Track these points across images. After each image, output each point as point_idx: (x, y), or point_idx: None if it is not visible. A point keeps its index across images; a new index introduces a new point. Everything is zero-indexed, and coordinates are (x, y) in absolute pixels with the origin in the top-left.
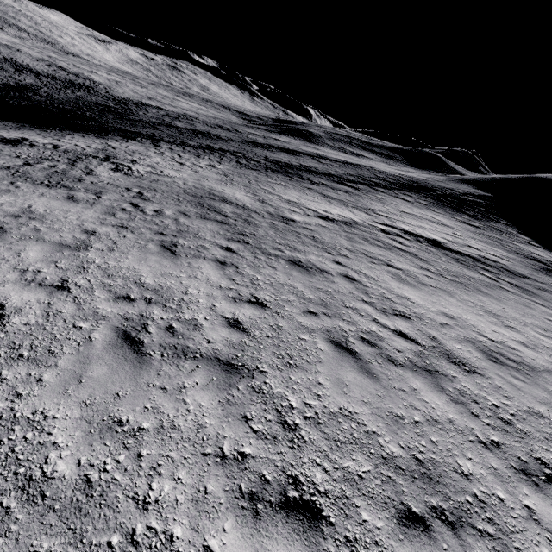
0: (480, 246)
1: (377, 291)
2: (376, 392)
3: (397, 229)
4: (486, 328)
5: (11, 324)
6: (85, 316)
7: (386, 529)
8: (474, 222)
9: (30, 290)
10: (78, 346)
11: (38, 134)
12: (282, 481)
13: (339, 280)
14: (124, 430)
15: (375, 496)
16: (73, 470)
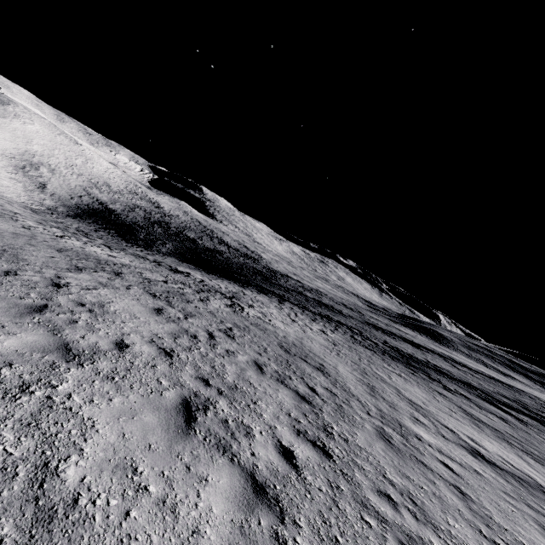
0: None
1: None
2: None
3: None
4: None
5: None
6: None
7: None
8: None
9: None
10: None
11: (201, 274)
12: None
13: None
14: None
15: None
16: None
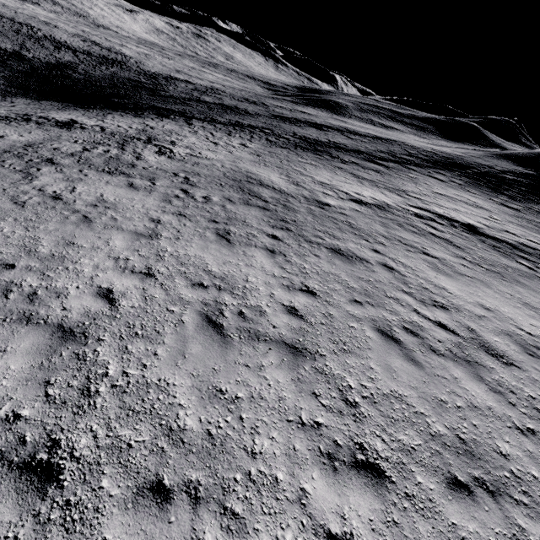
0: (519, 231)
1: (415, 281)
2: (421, 378)
3: (430, 213)
4: (523, 321)
5: (122, 307)
6: (174, 301)
7: (437, 490)
8: (513, 204)
9: (126, 276)
10: (175, 327)
11: (83, 115)
12: (351, 446)
13: (378, 269)
14: (226, 398)
15: (426, 465)
16: (198, 425)
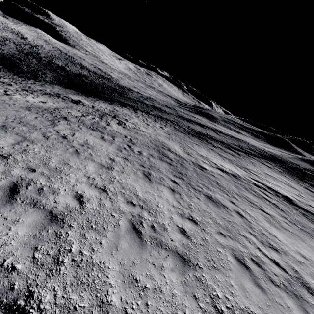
0: None
1: (257, 227)
2: (265, 301)
3: (263, 185)
4: None
5: (86, 207)
6: (115, 210)
7: None
8: (312, 189)
9: (92, 189)
10: (114, 227)
11: (85, 99)
12: None
13: (234, 215)
14: (138, 285)
15: None
16: (119, 303)
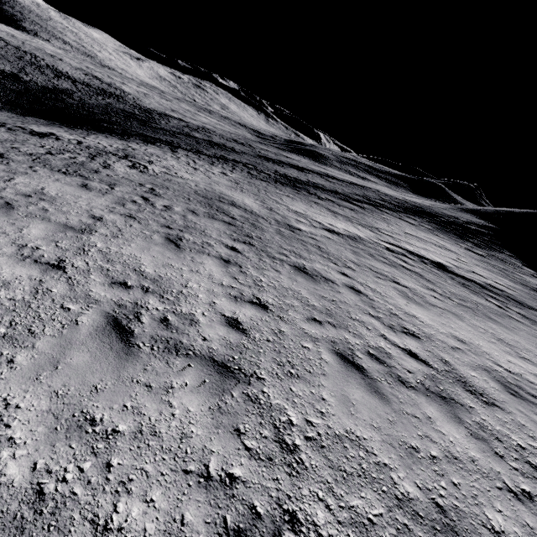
0: (485, 273)
1: (384, 306)
2: (386, 415)
3: (401, 249)
4: (500, 357)
5: None
6: (76, 298)
7: None
8: (478, 251)
9: (24, 265)
10: (62, 328)
11: (65, 131)
12: (276, 517)
13: (344, 291)
14: (95, 431)
15: None
16: (25, 475)
